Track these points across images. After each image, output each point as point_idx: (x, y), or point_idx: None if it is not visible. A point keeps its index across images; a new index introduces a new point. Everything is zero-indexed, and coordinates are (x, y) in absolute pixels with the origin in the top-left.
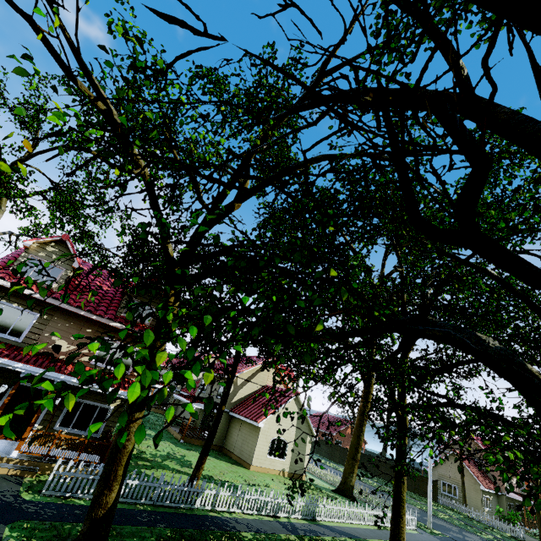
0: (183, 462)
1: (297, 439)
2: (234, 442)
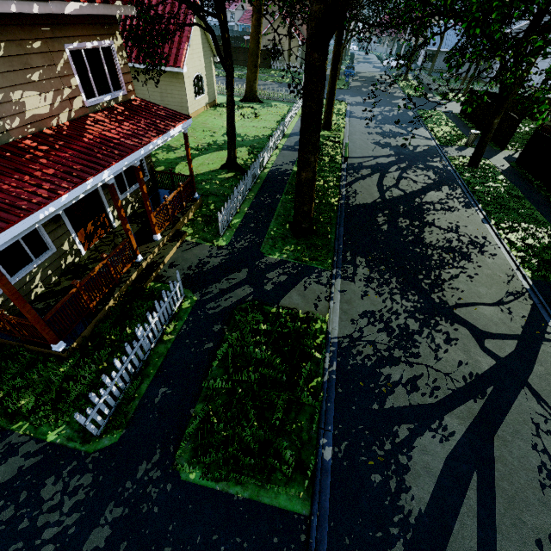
0: (162, 148)
1: (207, 68)
2: (147, 99)
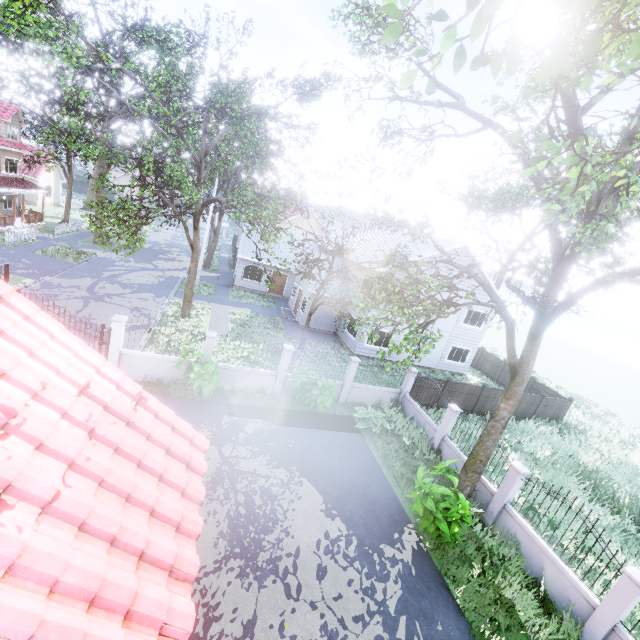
0: None
1: (56, 184)
2: None
